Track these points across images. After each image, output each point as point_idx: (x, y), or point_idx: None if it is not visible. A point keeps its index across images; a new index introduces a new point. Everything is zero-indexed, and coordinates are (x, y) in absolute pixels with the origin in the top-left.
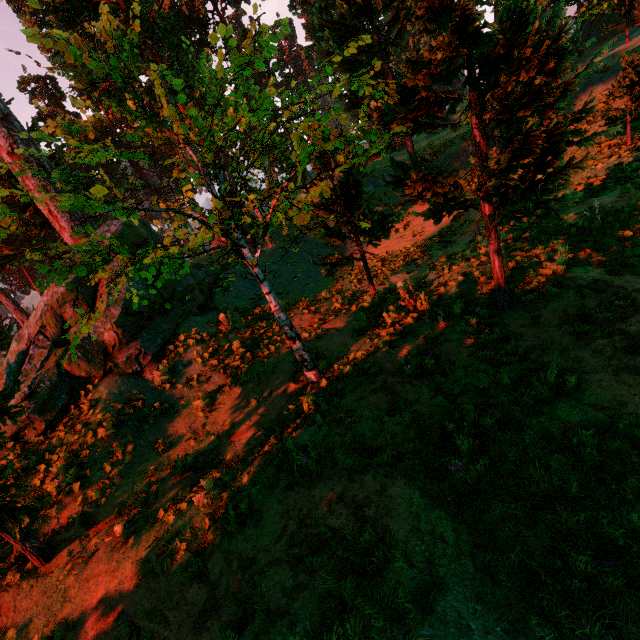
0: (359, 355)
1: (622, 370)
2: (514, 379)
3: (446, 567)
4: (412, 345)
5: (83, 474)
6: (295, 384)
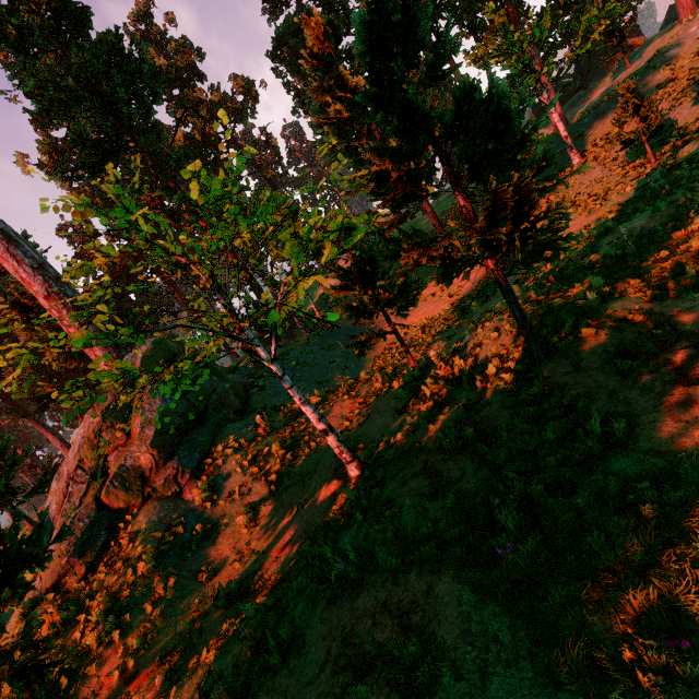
0: (399, 436)
1: (675, 405)
2: (561, 436)
3: (501, 675)
4: (451, 416)
5: (123, 619)
6: (338, 480)
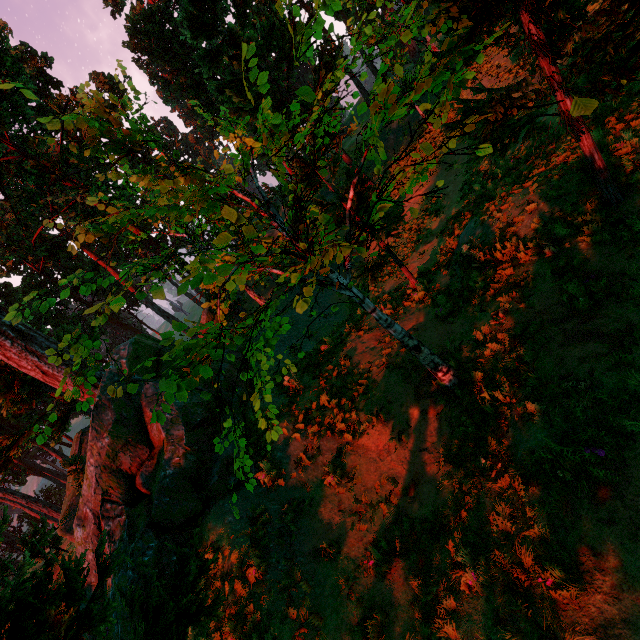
0: (487, 330)
1: None
2: None
3: None
4: (548, 285)
5: (268, 638)
6: (430, 399)
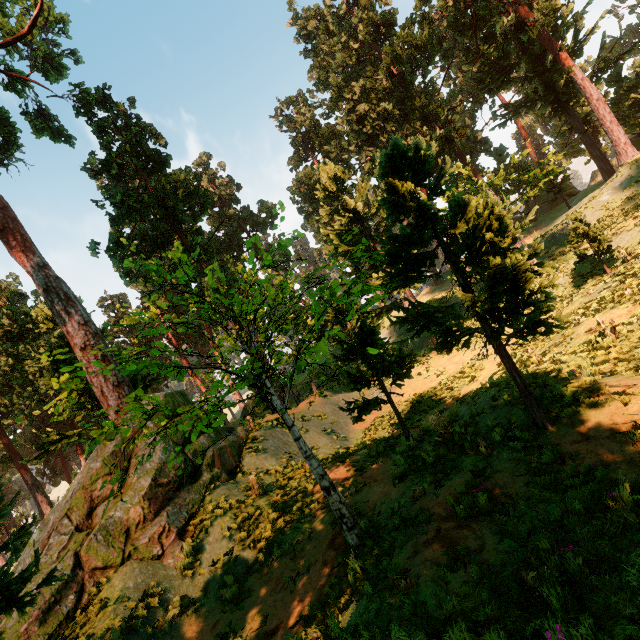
0: (403, 502)
1: None
2: (587, 505)
3: None
4: (459, 481)
5: None
6: (336, 551)
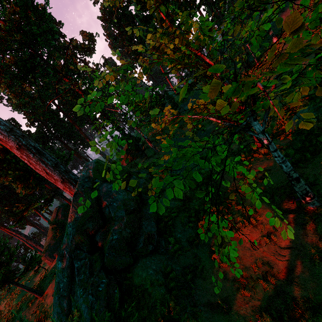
0: None
1: None
2: None
3: None
4: None
5: None
6: (292, 214)
